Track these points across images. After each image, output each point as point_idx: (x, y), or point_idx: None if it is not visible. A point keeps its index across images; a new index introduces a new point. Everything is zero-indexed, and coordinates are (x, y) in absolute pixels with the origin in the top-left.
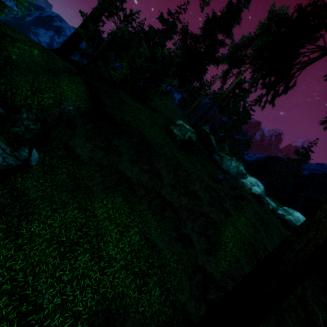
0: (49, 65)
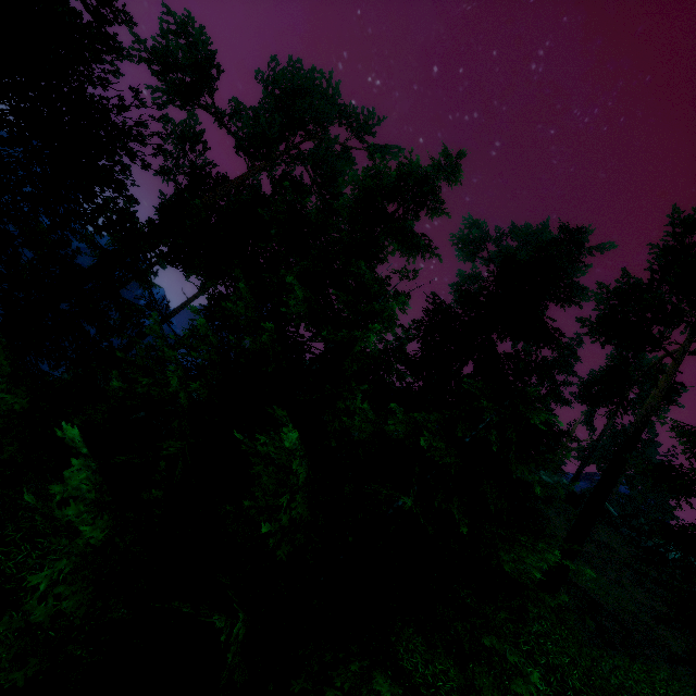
0: None
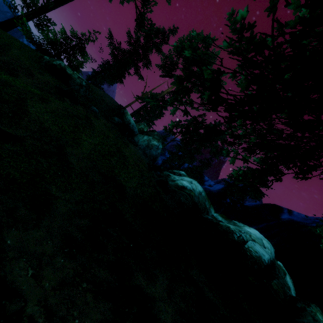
0: None
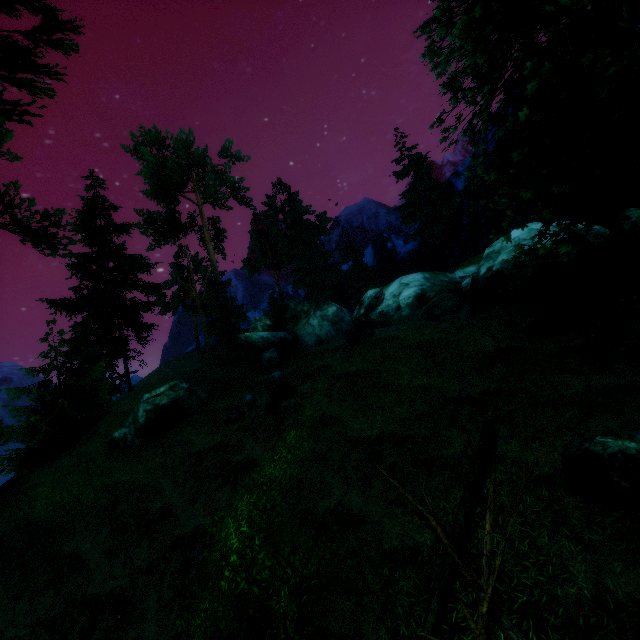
0: None
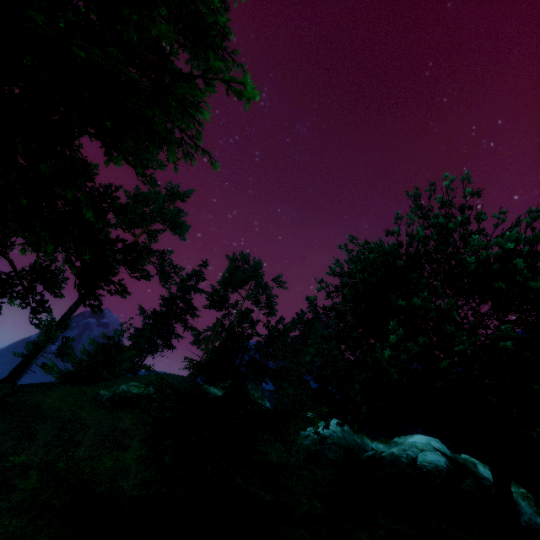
0: None
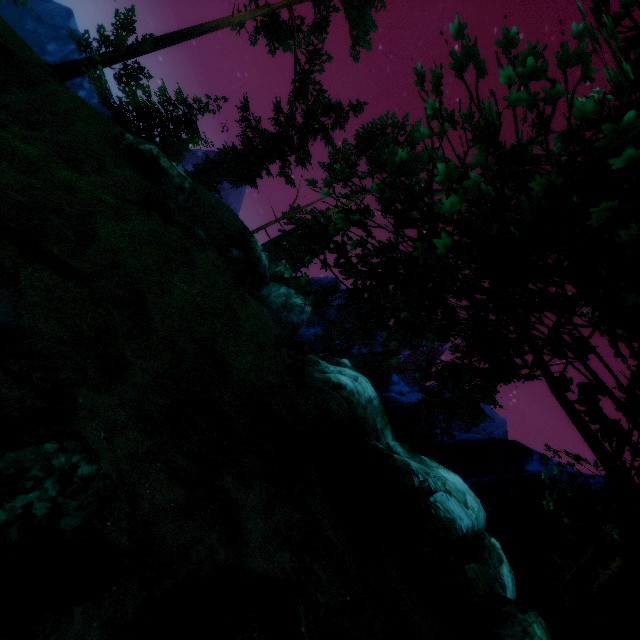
0: (7, 39)
